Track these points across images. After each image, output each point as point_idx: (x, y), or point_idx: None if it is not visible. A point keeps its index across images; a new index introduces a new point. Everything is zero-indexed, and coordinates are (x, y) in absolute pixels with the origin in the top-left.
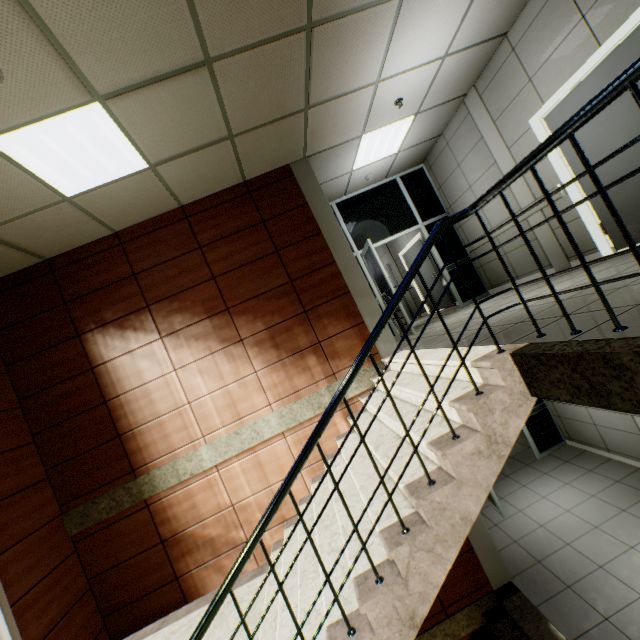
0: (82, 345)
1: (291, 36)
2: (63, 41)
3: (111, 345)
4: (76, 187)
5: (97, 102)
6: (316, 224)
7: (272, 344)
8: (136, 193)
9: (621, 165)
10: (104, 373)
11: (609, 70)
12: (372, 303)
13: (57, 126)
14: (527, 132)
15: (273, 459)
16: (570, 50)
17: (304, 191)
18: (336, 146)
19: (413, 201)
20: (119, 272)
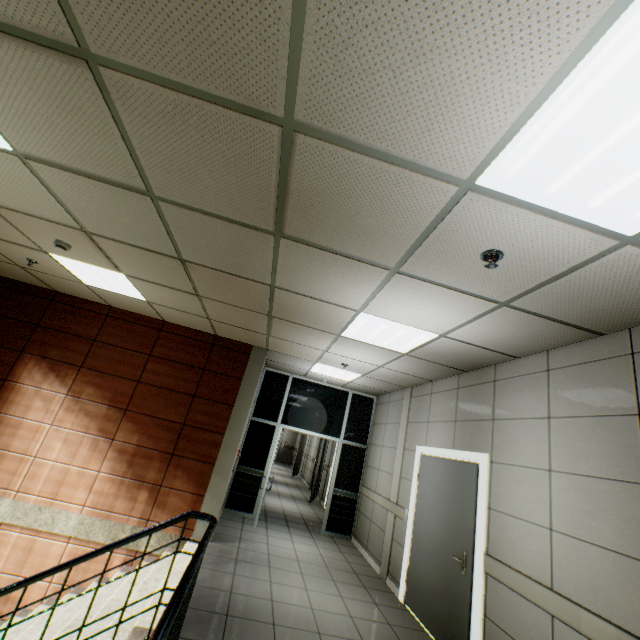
0: (18, 359)
1: (258, 312)
2: (112, 256)
3: (34, 373)
4: (94, 284)
5: (123, 273)
6: (236, 397)
7: (130, 459)
8: (134, 303)
9: (430, 539)
10: (9, 389)
11: (449, 468)
12: (222, 486)
13: (94, 268)
14: (414, 451)
15: (43, 553)
16: (445, 431)
17: (247, 370)
18: (294, 356)
19: (349, 417)
20: (88, 331)
